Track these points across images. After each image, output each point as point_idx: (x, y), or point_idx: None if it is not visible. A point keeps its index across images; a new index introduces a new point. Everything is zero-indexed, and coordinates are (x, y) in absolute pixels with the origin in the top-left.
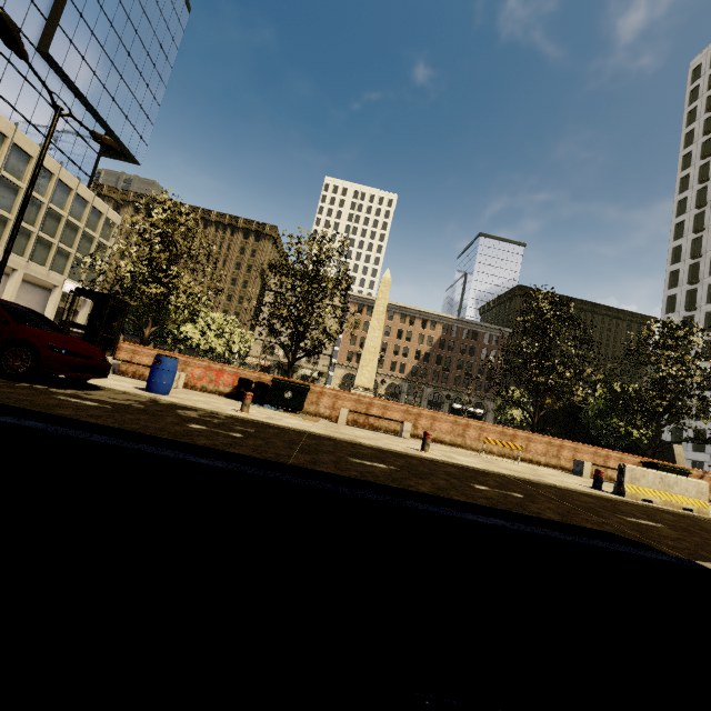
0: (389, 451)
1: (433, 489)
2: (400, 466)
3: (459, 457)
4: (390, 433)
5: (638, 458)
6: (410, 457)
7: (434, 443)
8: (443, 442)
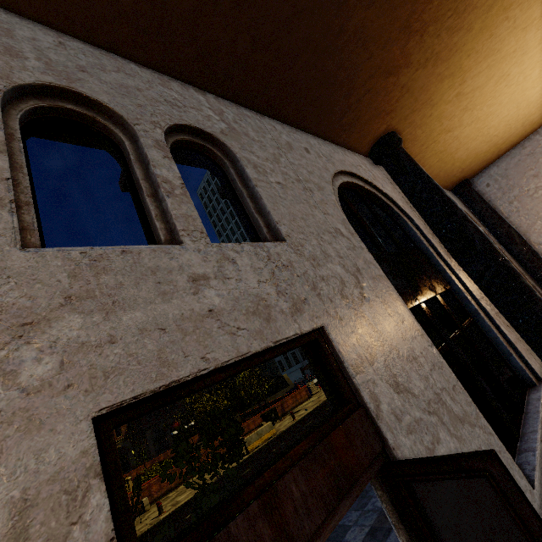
0: (143, 535)
1: (168, 541)
2: (151, 541)
3: (181, 497)
4: (137, 515)
5: (259, 415)
6: (155, 527)
7: (167, 495)
8: (172, 489)
